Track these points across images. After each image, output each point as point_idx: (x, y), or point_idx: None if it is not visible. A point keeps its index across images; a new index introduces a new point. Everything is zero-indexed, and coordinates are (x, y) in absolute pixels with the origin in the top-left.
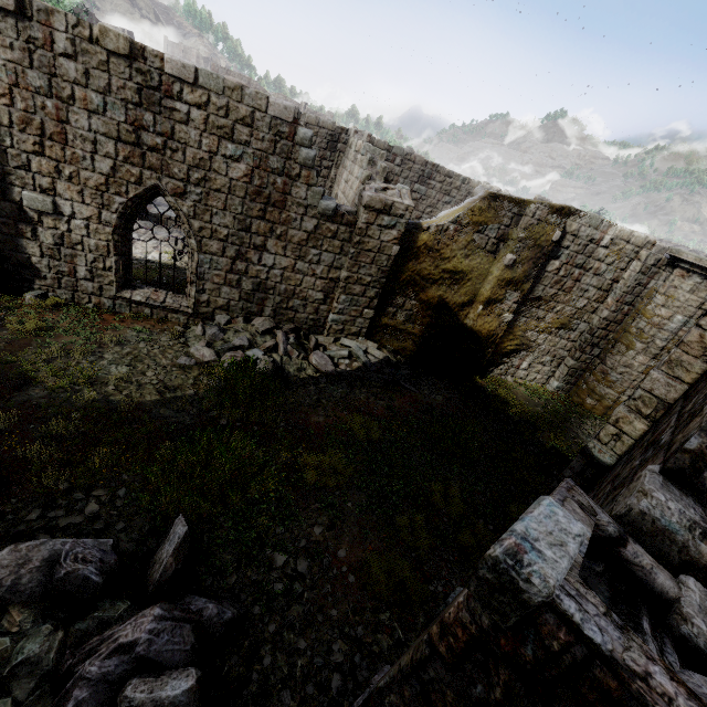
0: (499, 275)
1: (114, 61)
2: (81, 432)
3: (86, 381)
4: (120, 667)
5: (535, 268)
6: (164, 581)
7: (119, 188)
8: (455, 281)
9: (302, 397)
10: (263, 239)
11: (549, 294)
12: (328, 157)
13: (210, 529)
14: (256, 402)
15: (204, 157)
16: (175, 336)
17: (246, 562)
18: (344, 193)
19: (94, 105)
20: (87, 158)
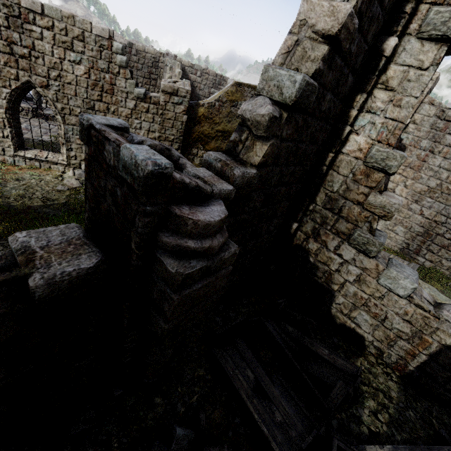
0: None
1: None
2: None
3: None
4: None
5: None
6: None
7: (5, 83)
8: (225, 137)
9: None
10: (103, 114)
11: None
12: (154, 72)
13: None
14: None
15: (57, 62)
16: (55, 176)
17: None
18: None
19: None
20: None
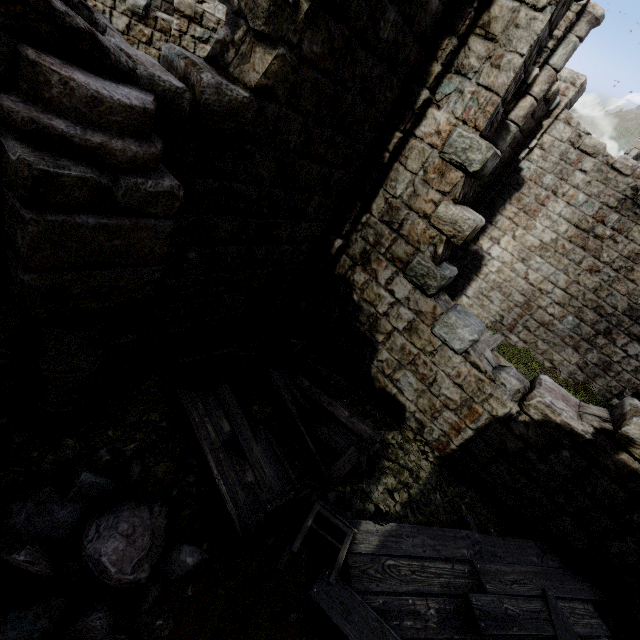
0: None
1: None
2: None
3: None
4: None
5: None
6: None
7: None
8: None
9: None
10: None
11: None
12: None
13: None
14: None
15: None
16: None
17: None
18: None
19: None
20: None
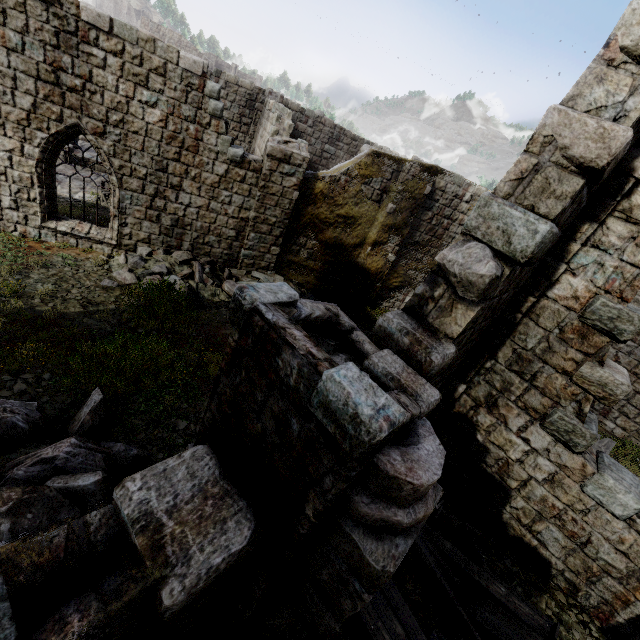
0: (383, 221)
1: (31, 3)
2: (8, 332)
3: (13, 294)
4: (43, 473)
5: (412, 217)
6: (82, 433)
7: (41, 124)
8: (348, 225)
9: (213, 315)
10: (179, 179)
11: (425, 239)
12: (247, 114)
13: (124, 404)
14: (171, 315)
15: (122, 101)
16: (99, 263)
17: (154, 425)
18: (259, 147)
19: (12, 43)
20: (8, 93)
